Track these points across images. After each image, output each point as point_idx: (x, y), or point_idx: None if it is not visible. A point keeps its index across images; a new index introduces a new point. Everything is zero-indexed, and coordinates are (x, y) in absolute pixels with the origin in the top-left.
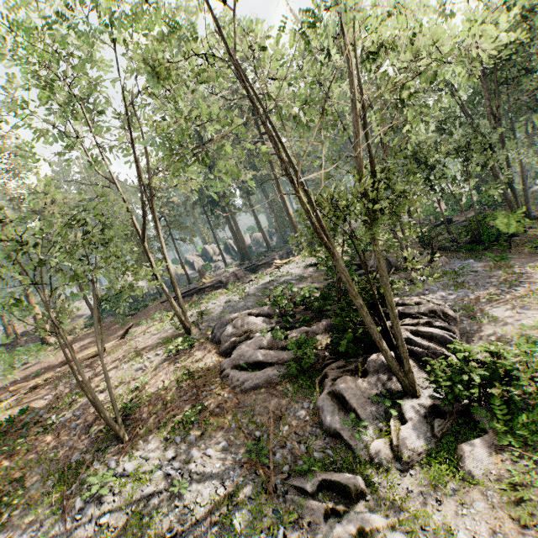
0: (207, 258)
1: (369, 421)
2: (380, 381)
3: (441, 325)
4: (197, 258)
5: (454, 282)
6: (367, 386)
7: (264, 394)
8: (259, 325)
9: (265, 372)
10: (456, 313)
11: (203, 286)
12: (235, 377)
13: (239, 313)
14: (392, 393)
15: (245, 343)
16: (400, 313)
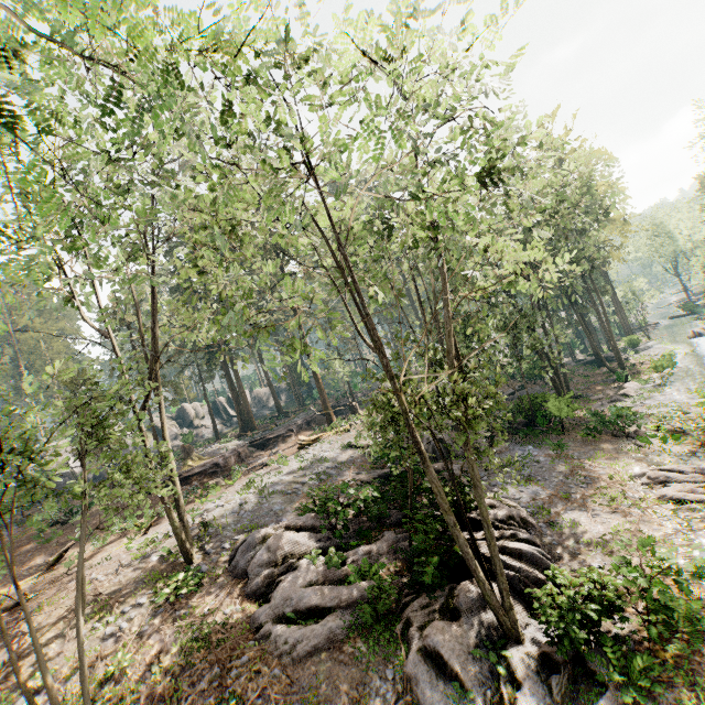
0: (184, 422)
1: (476, 689)
2: (476, 623)
3: (526, 537)
4: (170, 422)
5: (521, 475)
6: (464, 633)
7: (327, 662)
8: (303, 545)
9: (325, 625)
10: (533, 518)
11: (190, 472)
12: (282, 636)
13: (273, 526)
14: (492, 641)
15: (289, 577)
16: (476, 521)
